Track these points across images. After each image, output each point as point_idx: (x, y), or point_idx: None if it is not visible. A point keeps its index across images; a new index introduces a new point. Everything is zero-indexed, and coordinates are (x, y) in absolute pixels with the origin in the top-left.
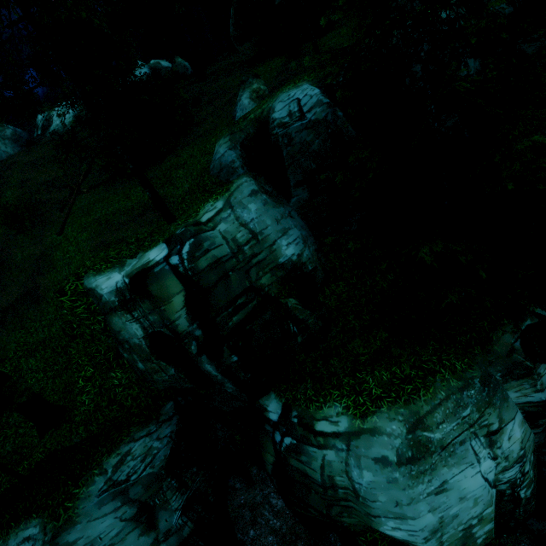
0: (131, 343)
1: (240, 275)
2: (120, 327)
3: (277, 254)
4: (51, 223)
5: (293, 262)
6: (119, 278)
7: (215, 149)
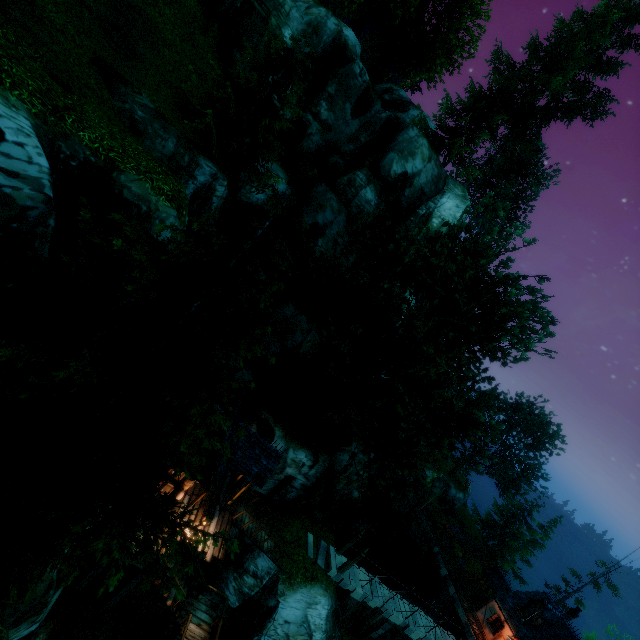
0: None
1: None
2: None
3: None
4: None
5: None
6: None
7: None
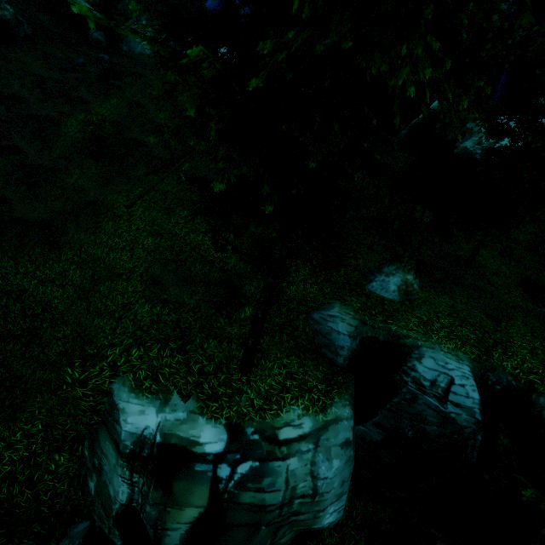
0: (104, 476)
1: (270, 530)
2: (108, 457)
3: (317, 522)
4: (128, 176)
5: (322, 528)
6: (152, 423)
7: (333, 309)
